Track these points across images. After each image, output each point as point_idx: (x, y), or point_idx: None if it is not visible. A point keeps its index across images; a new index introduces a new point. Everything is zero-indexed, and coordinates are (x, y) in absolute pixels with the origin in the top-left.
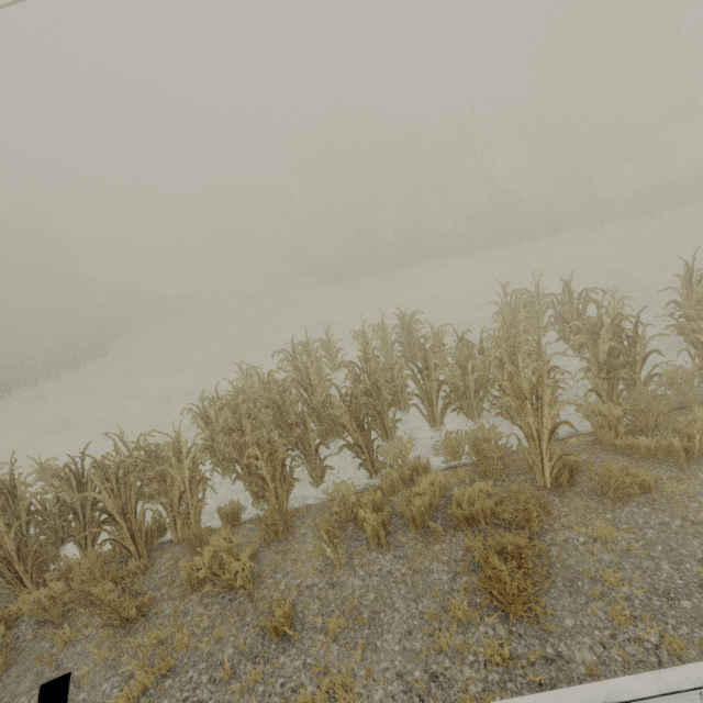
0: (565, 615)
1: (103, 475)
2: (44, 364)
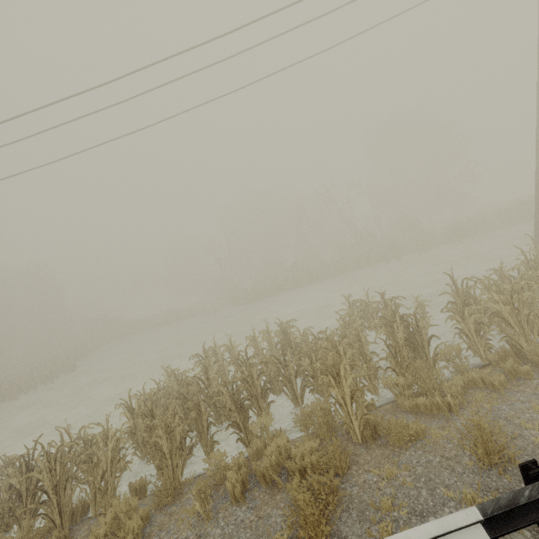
0: (353, 538)
1: (46, 457)
2: (27, 380)
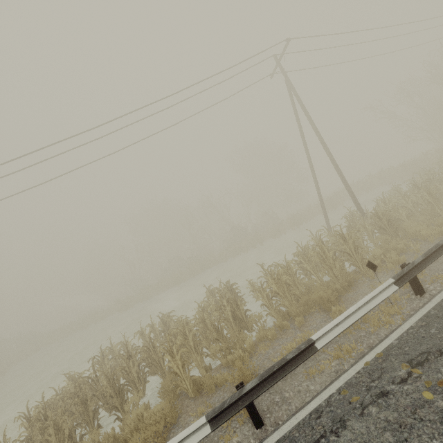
0: None
1: None
2: None
